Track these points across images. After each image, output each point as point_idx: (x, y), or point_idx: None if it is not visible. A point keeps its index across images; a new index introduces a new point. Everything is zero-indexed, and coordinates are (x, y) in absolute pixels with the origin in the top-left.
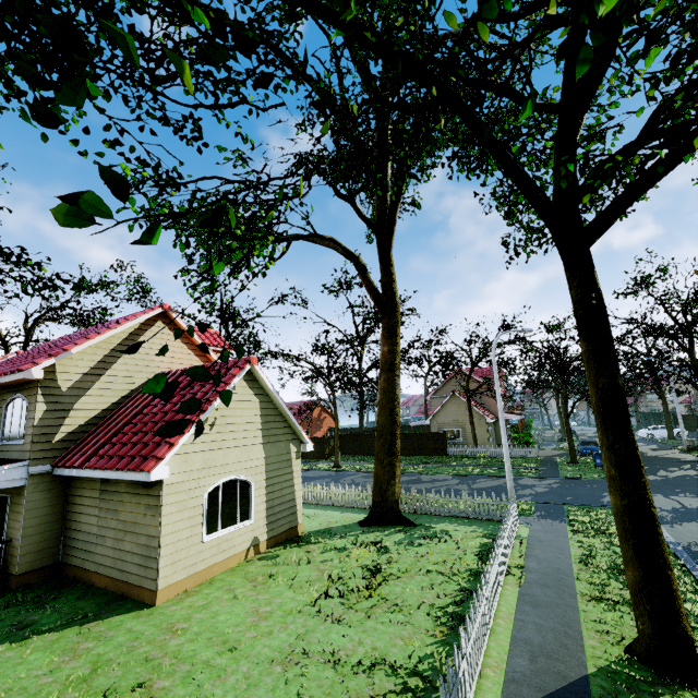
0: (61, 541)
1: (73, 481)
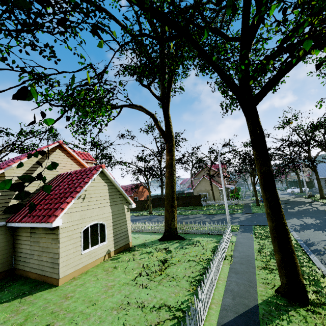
0: (13, 258)
1: (17, 229)
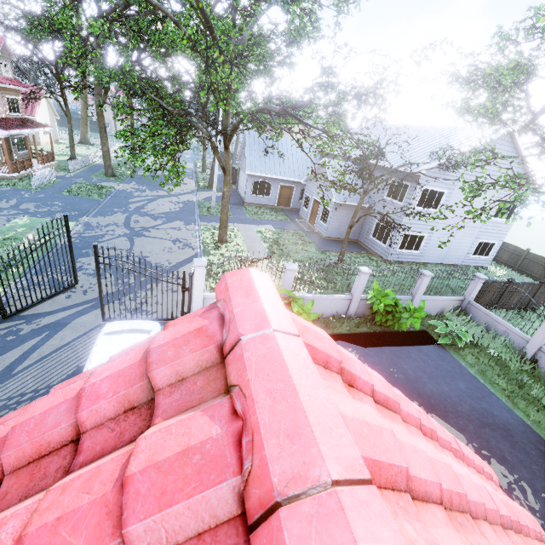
0: None
1: None
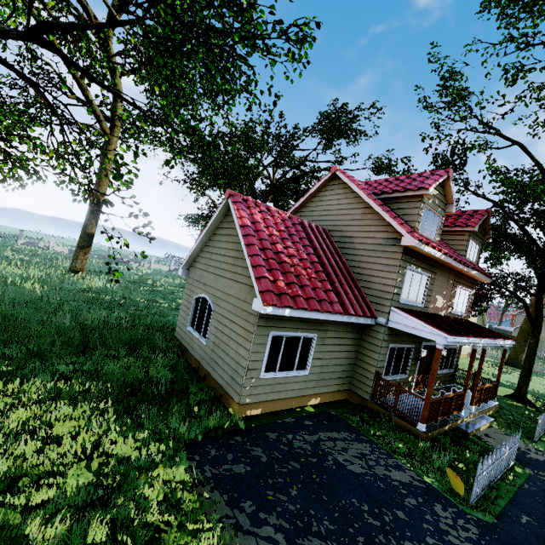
0: None
1: None
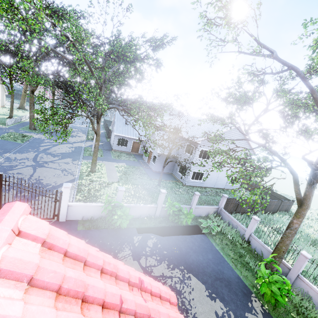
0: None
1: None
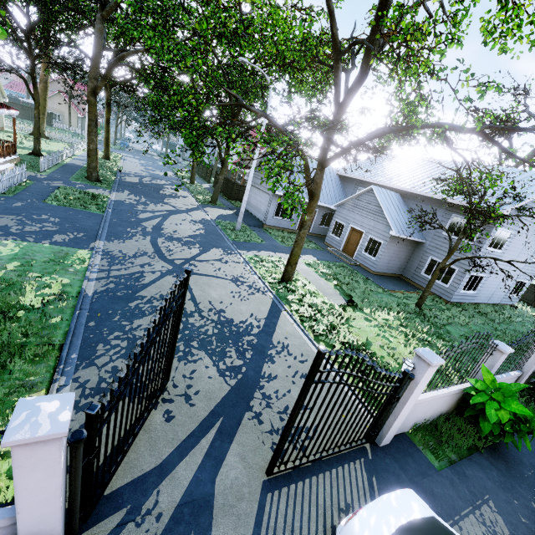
0: None
1: None
